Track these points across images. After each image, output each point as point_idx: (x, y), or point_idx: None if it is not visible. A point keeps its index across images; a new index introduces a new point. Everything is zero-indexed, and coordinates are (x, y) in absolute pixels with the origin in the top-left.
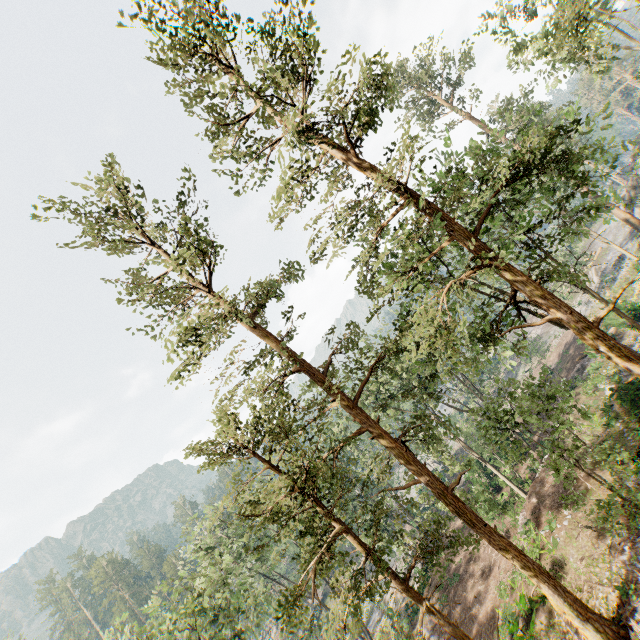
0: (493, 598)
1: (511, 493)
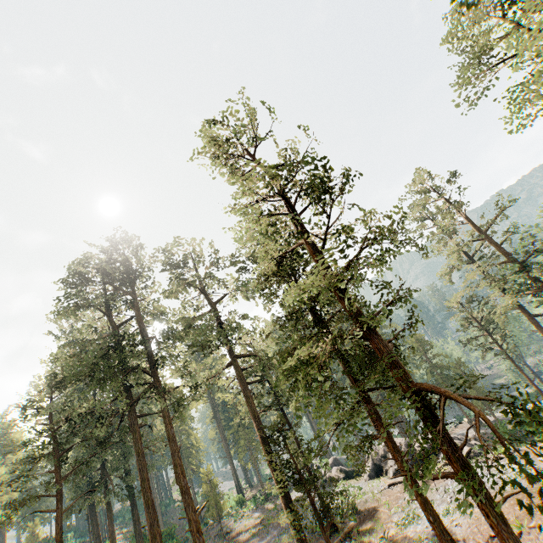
0: None
1: None
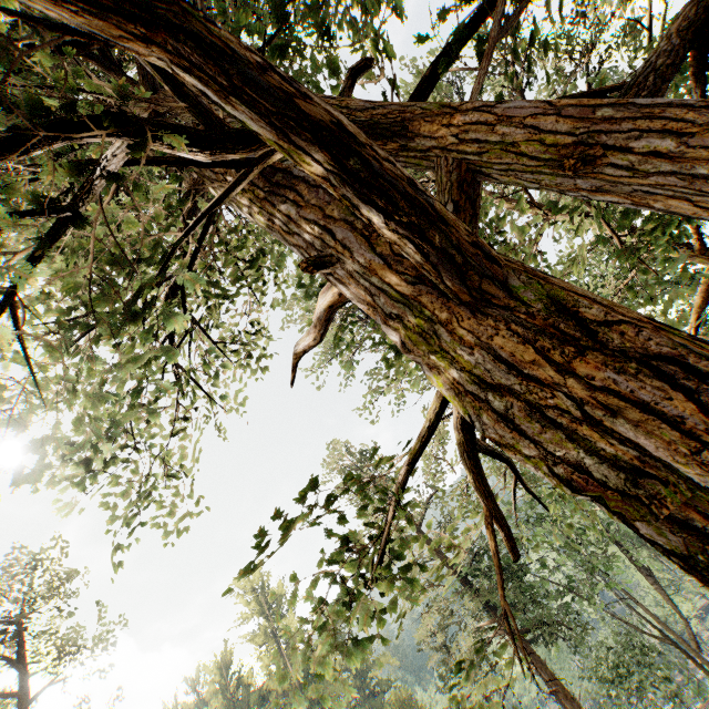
0: None
1: None
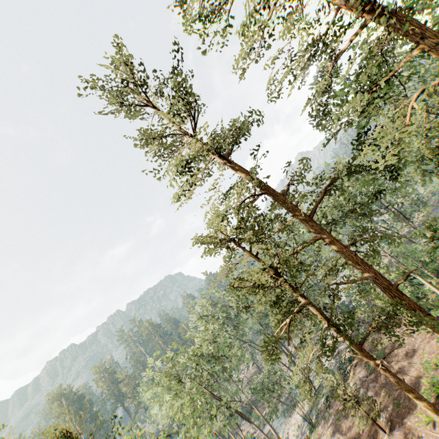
0: (416, 371)
1: (436, 298)
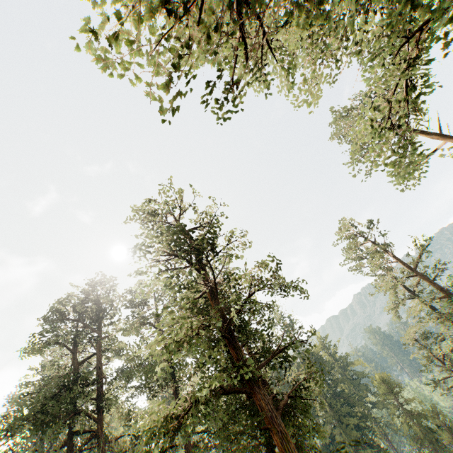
0: None
1: None
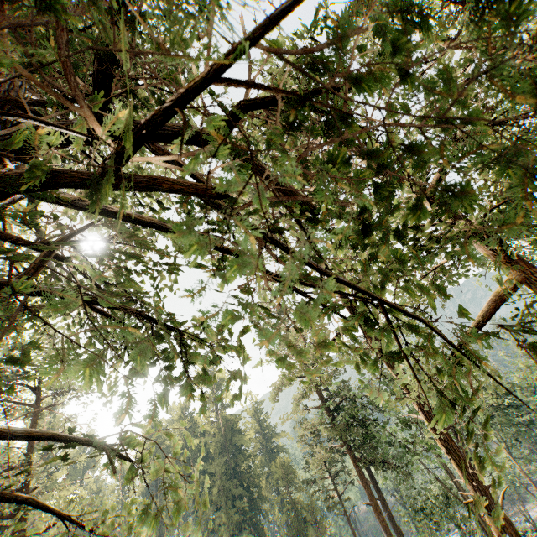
0: None
1: None
